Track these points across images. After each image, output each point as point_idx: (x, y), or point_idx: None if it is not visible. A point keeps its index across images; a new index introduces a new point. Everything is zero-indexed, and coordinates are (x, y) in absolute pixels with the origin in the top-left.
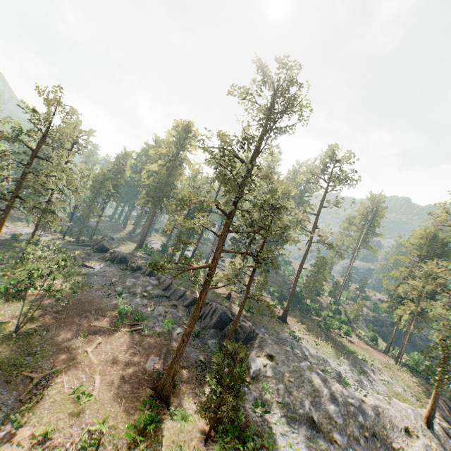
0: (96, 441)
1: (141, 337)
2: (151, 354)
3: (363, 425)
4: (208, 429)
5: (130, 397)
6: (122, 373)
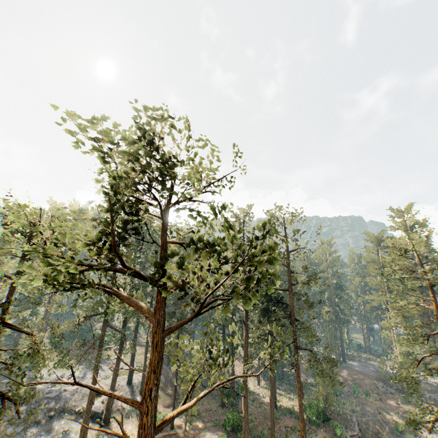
0: None
1: None
2: None
3: (52, 408)
4: None
5: None
6: None
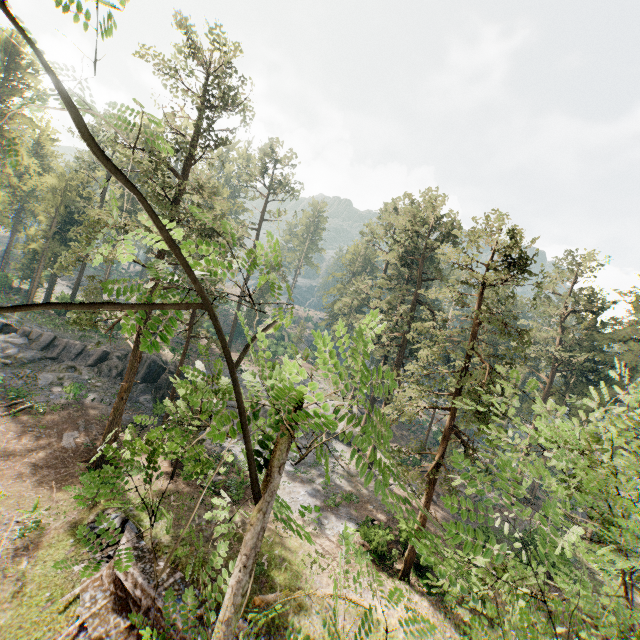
0: (39, 524)
1: (35, 416)
2: (64, 431)
3: None
4: (170, 471)
5: (59, 477)
6: (29, 461)
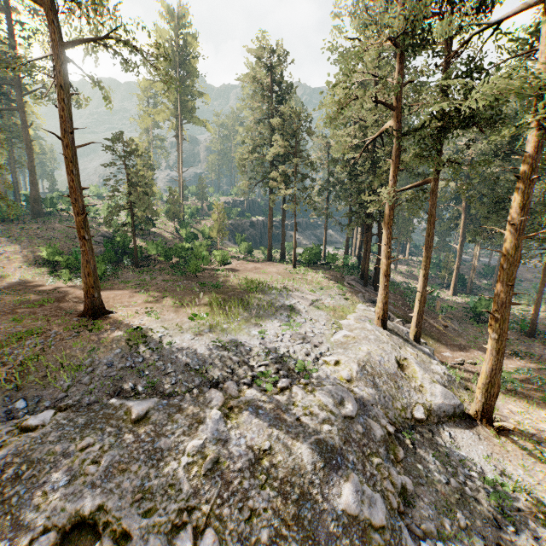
0: None
1: None
2: None
3: (385, 439)
4: None
5: None
6: None
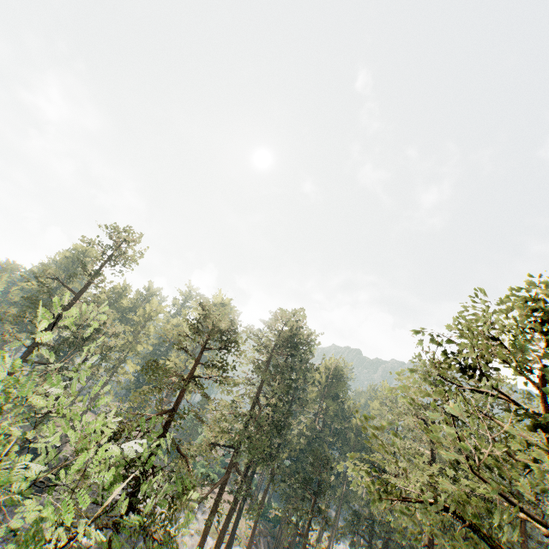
0: None
1: None
2: None
3: None
4: None
5: None
6: None
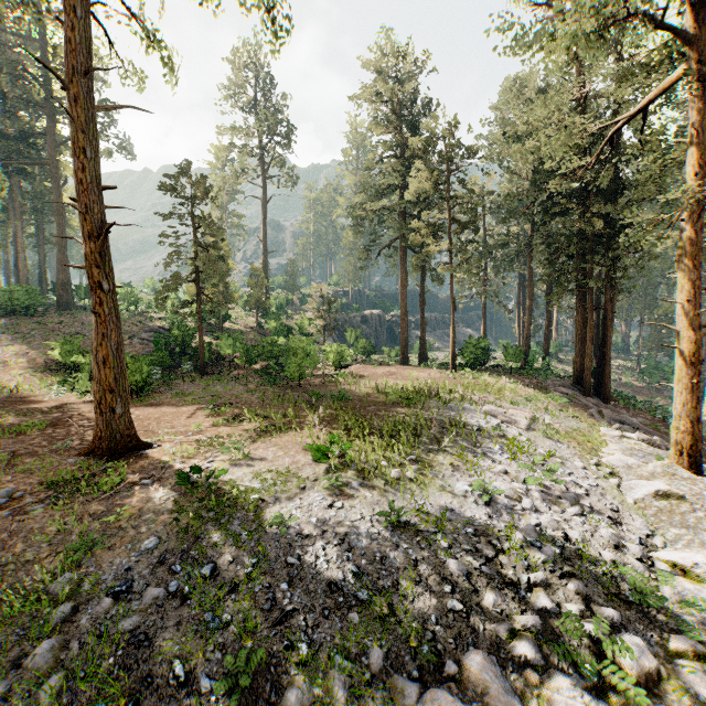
0: None
1: None
2: None
3: None
4: None
5: None
6: None
